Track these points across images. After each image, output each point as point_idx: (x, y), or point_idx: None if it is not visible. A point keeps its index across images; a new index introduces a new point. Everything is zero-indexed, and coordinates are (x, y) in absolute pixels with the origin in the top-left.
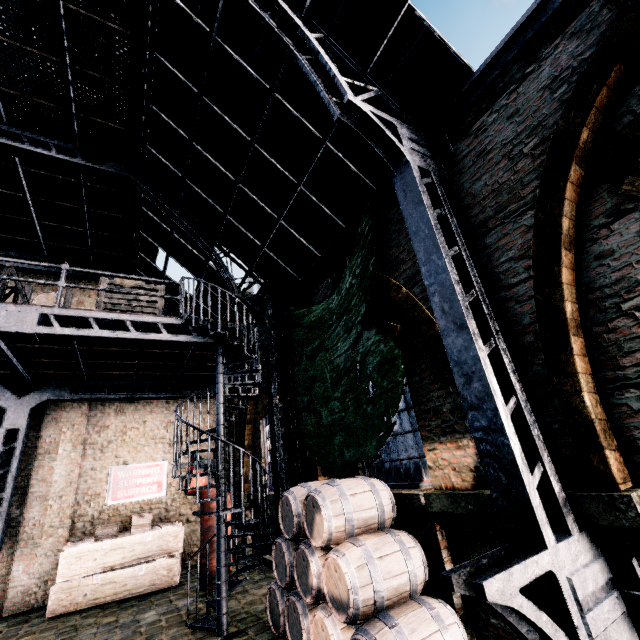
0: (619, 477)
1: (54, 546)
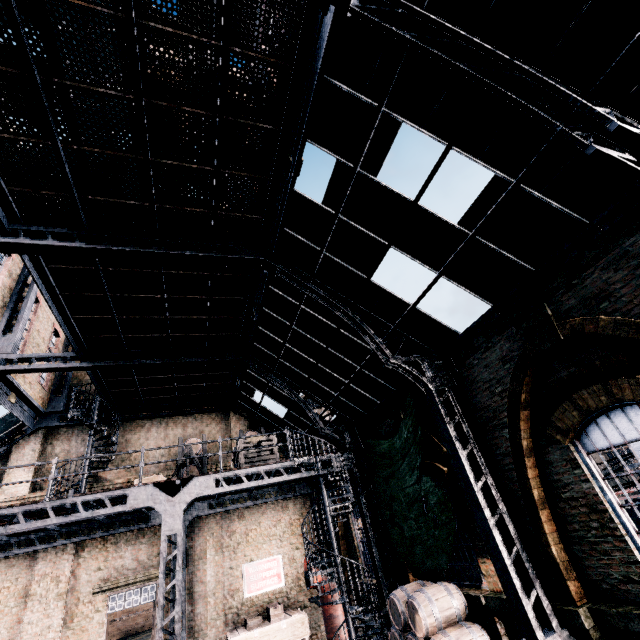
0: (576, 597)
1: (216, 635)
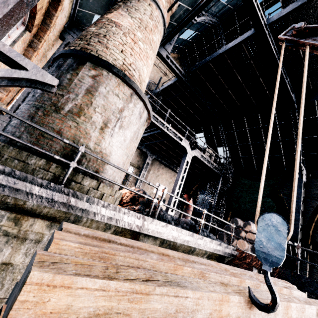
0: (309, 242)
1: None
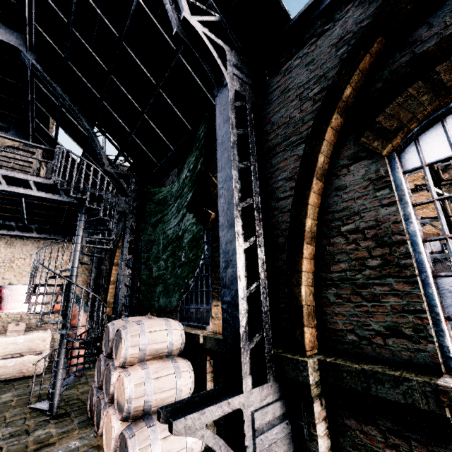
0: (309, 346)
1: None
